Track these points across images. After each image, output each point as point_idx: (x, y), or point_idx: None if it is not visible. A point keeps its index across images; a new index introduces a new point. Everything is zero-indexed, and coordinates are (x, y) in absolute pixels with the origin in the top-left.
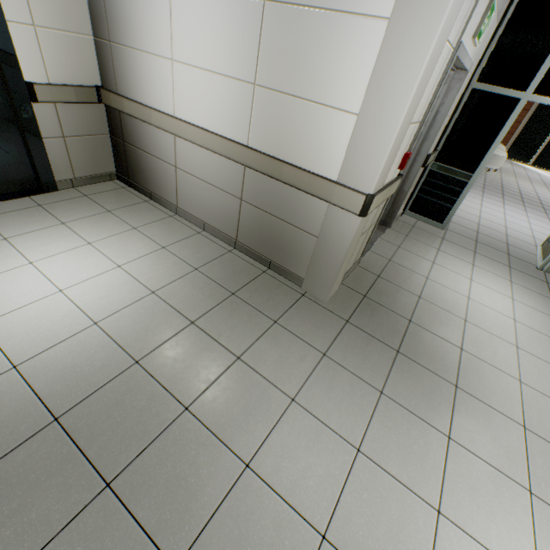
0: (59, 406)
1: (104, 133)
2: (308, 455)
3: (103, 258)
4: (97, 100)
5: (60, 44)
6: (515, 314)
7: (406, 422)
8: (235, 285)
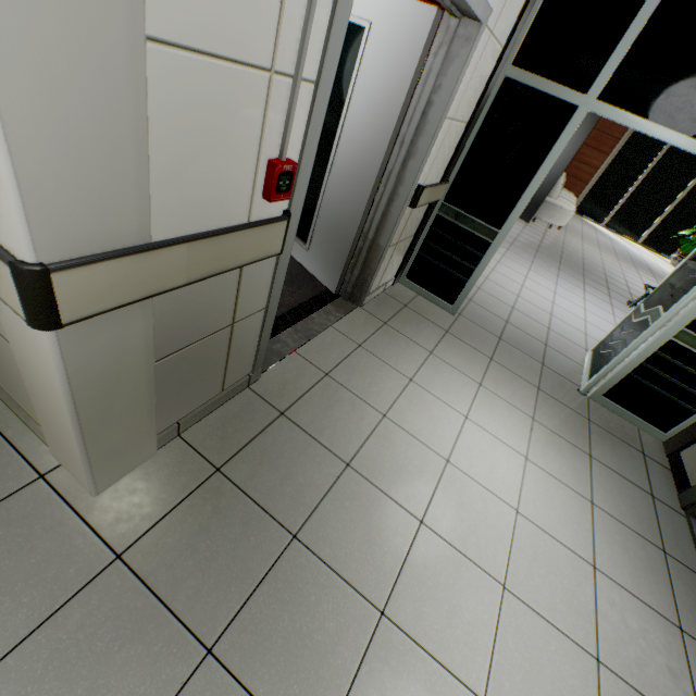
0: None
1: None
2: None
3: None
4: None
5: None
6: (521, 497)
7: None
8: None
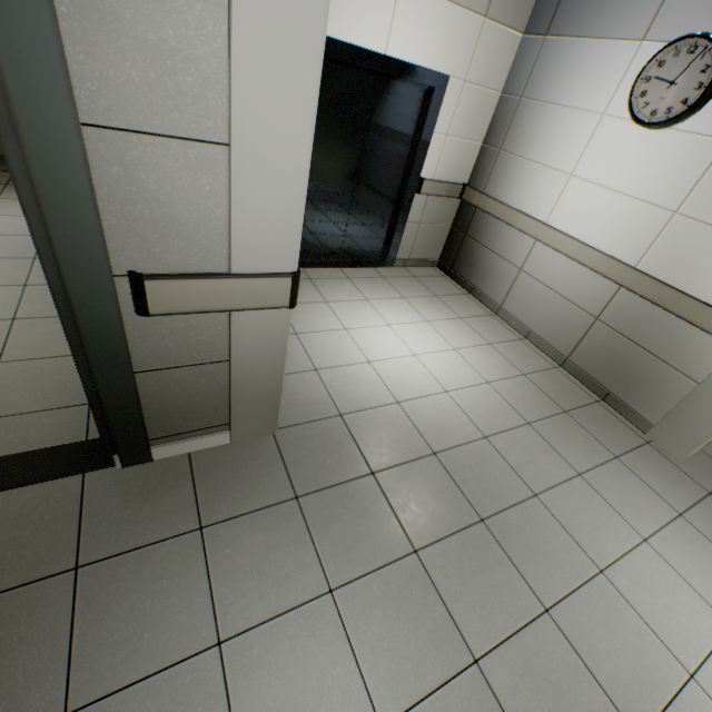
0: (434, 444)
1: (447, 224)
2: (666, 597)
3: (440, 337)
4: (458, 196)
5: (456, 149)
6: None
7: None
8: (565, 404)
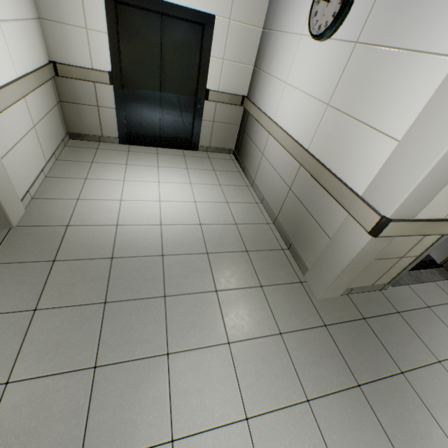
0: (118, 253)
1: (236, 124)
2: (207, 384)
3: (191, 194)
4: (240, 104)
5: (233, 70)
6: None
7: (312, 444)
8: (252, 246)
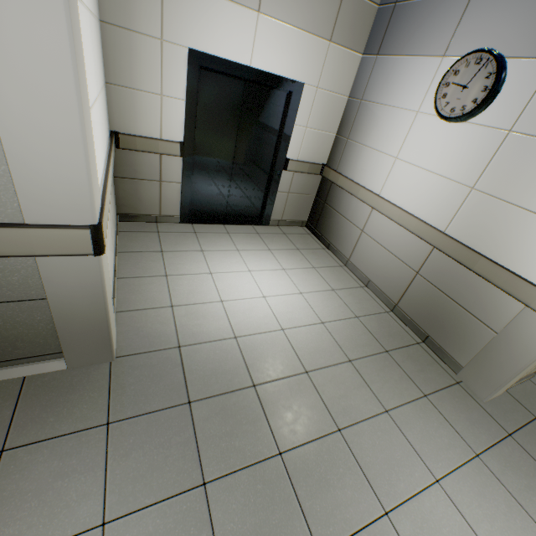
0: (256, 377)
1: (312, 194)
2: None
3: (291, 283)
4: (319, 173)
5: (315, 138)
6: None
7: None
8: (388, 344)
